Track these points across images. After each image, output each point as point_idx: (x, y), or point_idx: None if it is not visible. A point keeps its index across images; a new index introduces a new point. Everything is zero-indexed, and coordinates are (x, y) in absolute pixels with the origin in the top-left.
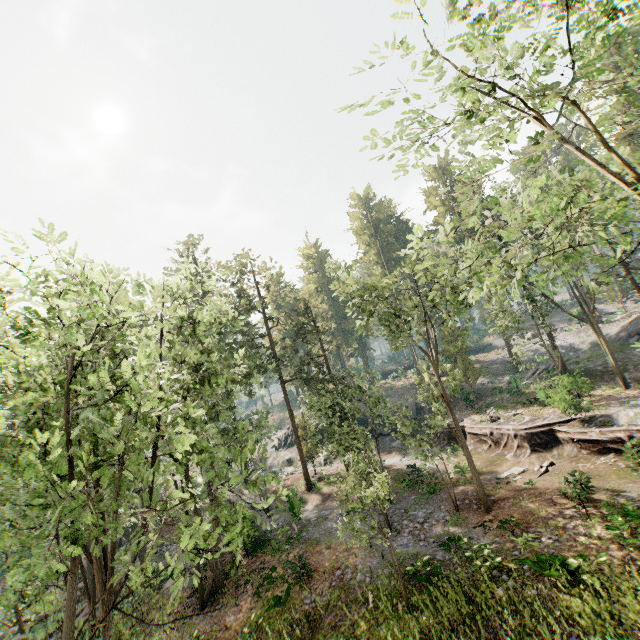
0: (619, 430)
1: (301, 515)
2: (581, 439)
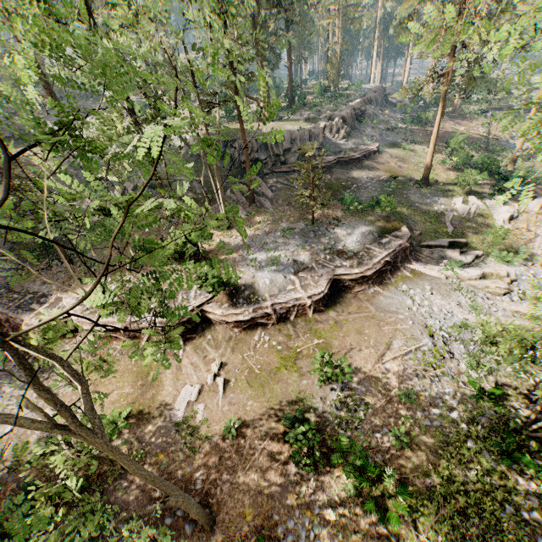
0: (268, 306)
1: None
2: (237, 321)
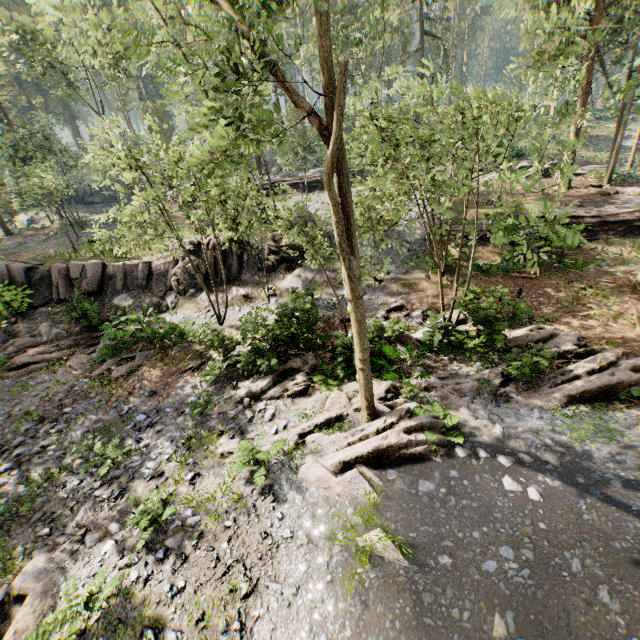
0: None
1: (2, 247)
2: None
